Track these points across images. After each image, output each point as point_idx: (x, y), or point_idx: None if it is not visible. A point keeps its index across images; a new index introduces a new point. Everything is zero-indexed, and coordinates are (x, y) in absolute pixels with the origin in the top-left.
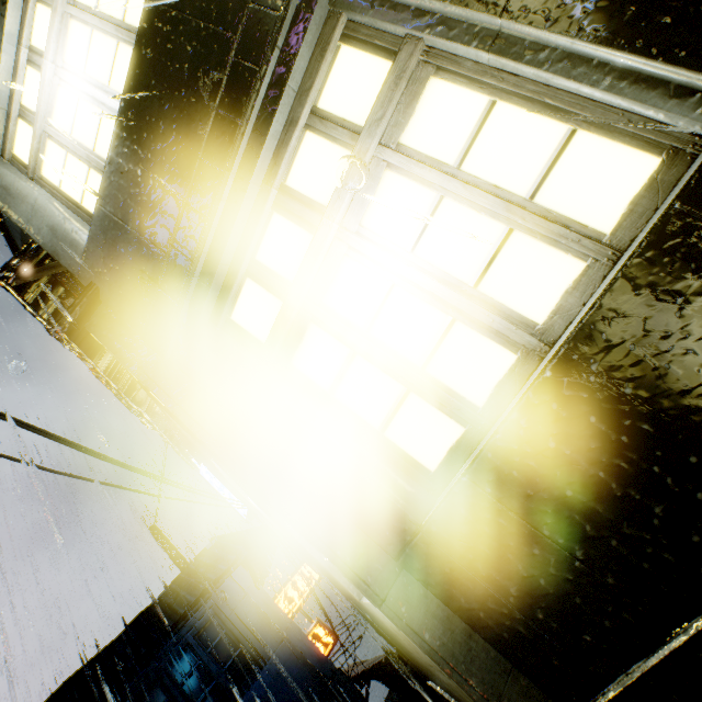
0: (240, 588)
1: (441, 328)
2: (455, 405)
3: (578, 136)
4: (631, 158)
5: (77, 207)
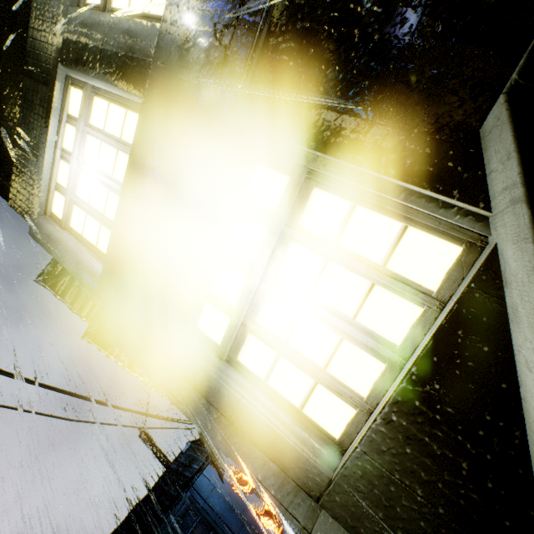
0: (210, 482)
1: (334, 343)
2: (348, 394)
3: (409, 230)
4: (443, 246)
5: (93, 248)
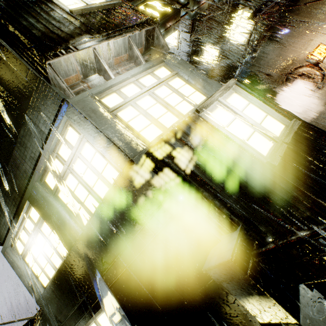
0: None
1: None
2: None
3: None
4: None
5: (37, 277)
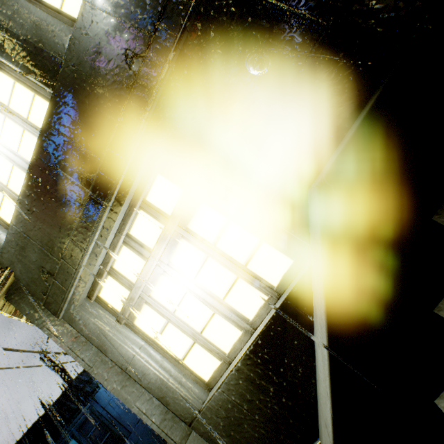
0: (109, 392)
1: (209, 315)
2: (216, 351)
3: (263, 244)
4: (283, 257)
5: None
